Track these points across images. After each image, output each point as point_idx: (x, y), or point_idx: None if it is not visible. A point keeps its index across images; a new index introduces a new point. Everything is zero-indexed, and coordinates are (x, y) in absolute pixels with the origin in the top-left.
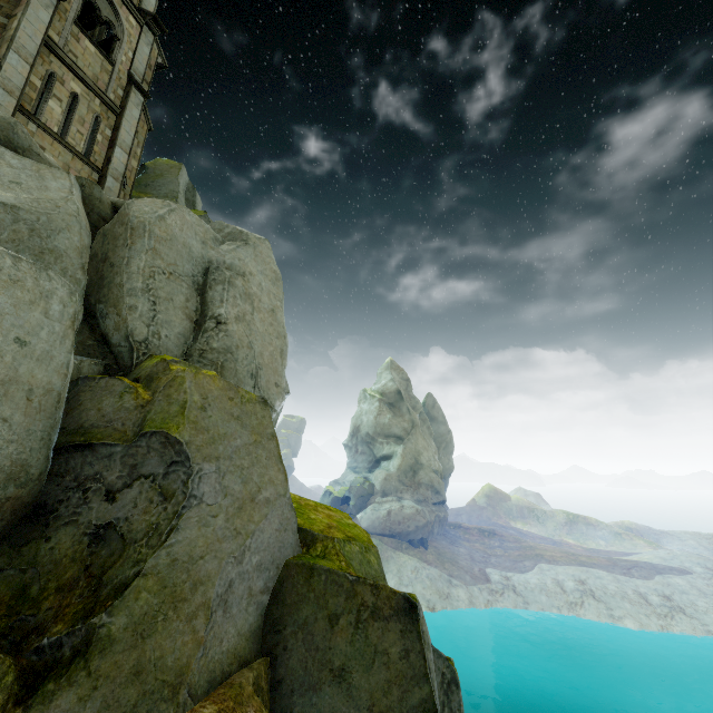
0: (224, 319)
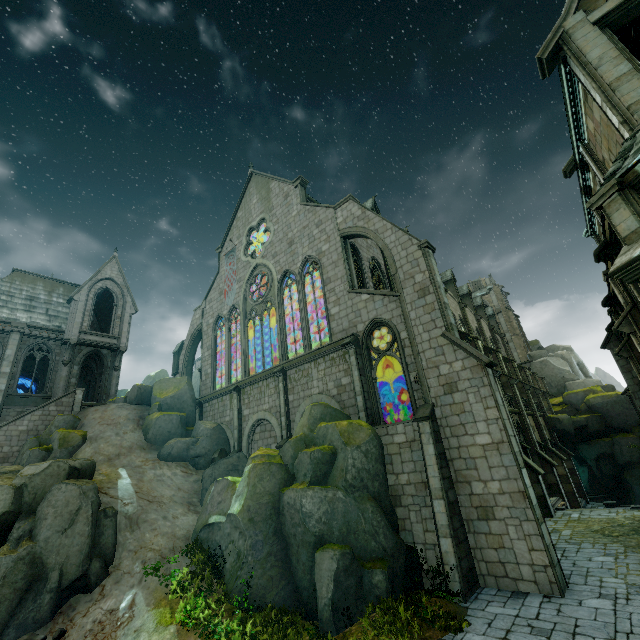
0: (590, 375)
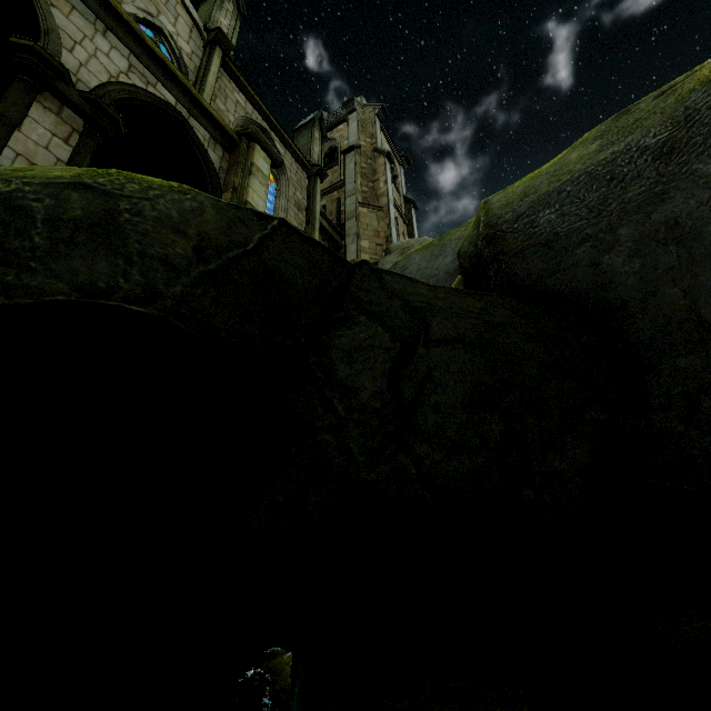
0: None
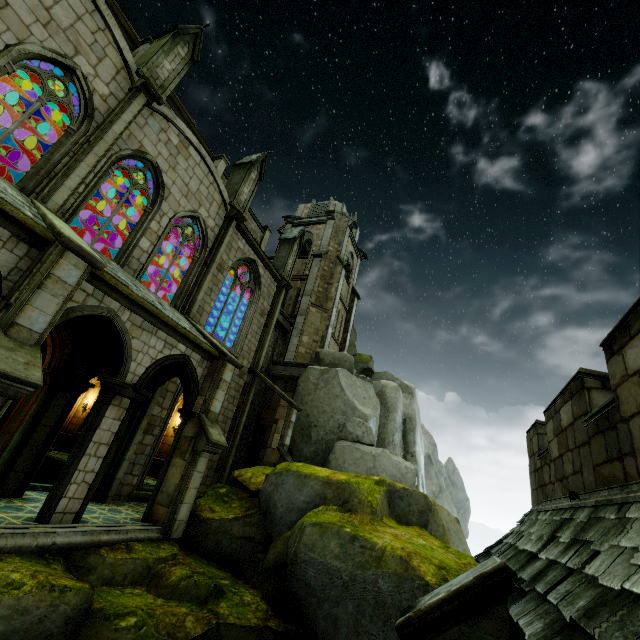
0: (415, 453)
